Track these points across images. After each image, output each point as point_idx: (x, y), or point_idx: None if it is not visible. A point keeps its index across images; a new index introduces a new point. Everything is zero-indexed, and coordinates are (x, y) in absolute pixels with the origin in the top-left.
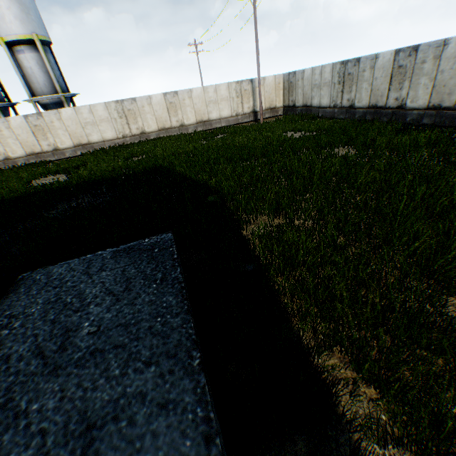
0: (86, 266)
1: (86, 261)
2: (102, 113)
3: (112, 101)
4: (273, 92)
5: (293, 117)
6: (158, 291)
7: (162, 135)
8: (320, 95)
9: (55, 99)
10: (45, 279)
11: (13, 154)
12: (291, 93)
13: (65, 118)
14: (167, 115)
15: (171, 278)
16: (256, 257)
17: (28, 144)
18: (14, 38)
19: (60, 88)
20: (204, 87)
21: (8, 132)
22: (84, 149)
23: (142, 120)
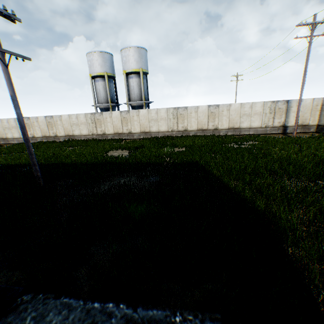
0: None
1: (87, 321)
2: (163, 114)
3: (172, 107)
4: (307, 111)
5: None
6: None
7: (198, 133)
8: None
9: (139, 103)
10: None
11: (107, 131)
12: None
13: (141, 115)
14: (207, 120)
15: None
16: None
17: (116, 127)
18: (130, 70)
19: (144, 98)
20: (242, 103)
21: (109, 119)
22: (145, 135)
23: (188, 121)
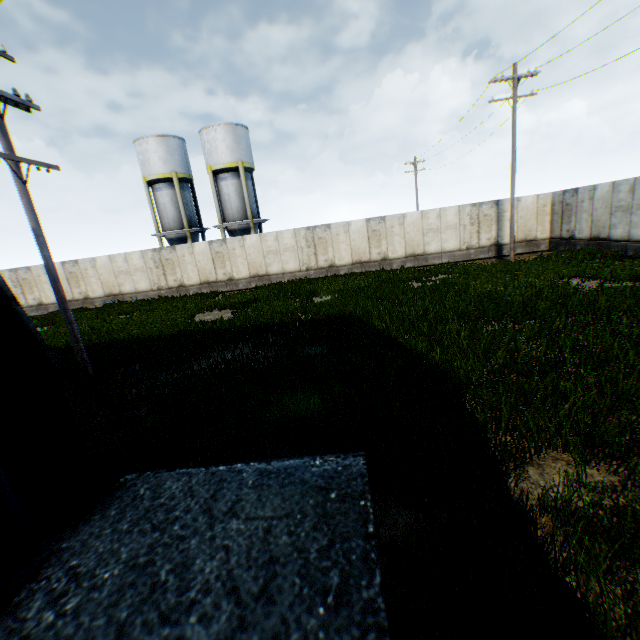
0: (211, 492)
1: (214, 480)
2: (289, 241)
3: (303, 228)
4: (531, 217)
5: (573, 254)
6: (328, 637)
7: (355, 269)
8: (629, 222)
9: (243, 225)
10: (148, 499)
11: (188, 281)
12: (566, 219)
13: (248, 245)
14: (367, 246)
15: (359, 601)
16: (570, 591)
17: (204, 272)
18: (220, 166)
19: (251, 214)
20: (423, 211)
21: (190, 257)
22: (259, 282)
23: (334, 250)
